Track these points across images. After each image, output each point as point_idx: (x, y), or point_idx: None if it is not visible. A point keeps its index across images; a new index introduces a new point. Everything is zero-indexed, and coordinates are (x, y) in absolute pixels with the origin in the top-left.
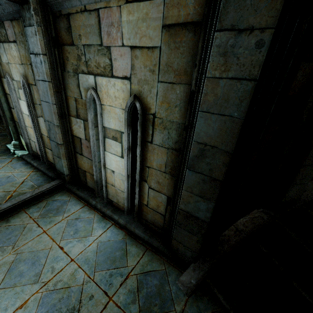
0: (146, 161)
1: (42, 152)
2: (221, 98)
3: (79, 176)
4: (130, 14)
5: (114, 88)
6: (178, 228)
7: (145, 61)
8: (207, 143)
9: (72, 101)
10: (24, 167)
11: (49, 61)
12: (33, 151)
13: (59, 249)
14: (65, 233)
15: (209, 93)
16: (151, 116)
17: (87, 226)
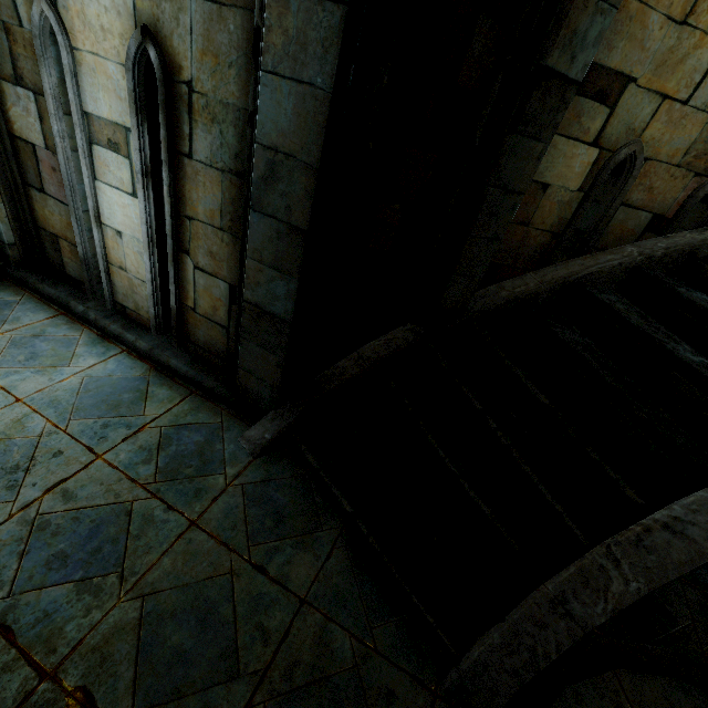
0: (185, 204)
1: None
2: (295, 41)
3: (45, 251)
4: None
5: (97, 2)
6: (246, 342)
7: None
8: (279, 146)
9: None
10: None
11: None
12: None
13: None
14: (4, 357)
15: (275, 26)
16: (185, 87)
17: (61, 349)
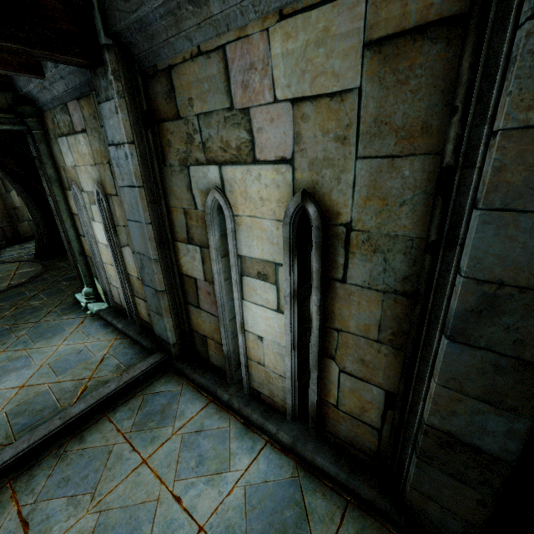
0: (333, 318)
1: (130, 304)
2: None
3: (195, 346)
4: (289, 40)
5: (258, 183)
6: (424, 465)
7: (325, 122)
8: (506, 280)
9: (178, 216)
10: (102, 332)
11: (138, 153)
12: (116, 303)
13: (174, 502)
14: (180, 464)
15: (510, 165)
16: (342, 228)
17: (219, 447)
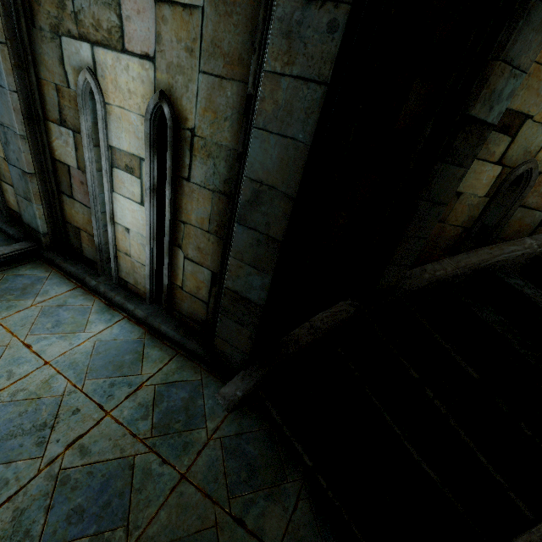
0: (181, 212)
1: None
2: (282, 108)
3: (69, 238)
4: None
5: (127, 74)
6: (224, 318)
7: (179, 30)
8: (264, 180)
9: (50, 92)
10: None
11: None
12: None
13: (24, 348)
14: (36, 325)
15: (267, 98)
16: (189, 132)
17: (78, 317)
